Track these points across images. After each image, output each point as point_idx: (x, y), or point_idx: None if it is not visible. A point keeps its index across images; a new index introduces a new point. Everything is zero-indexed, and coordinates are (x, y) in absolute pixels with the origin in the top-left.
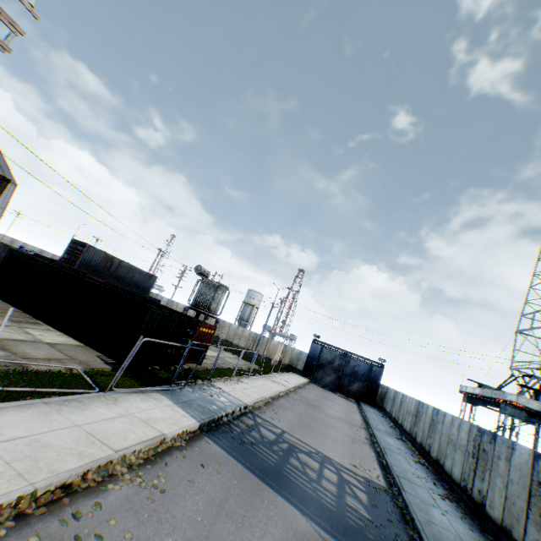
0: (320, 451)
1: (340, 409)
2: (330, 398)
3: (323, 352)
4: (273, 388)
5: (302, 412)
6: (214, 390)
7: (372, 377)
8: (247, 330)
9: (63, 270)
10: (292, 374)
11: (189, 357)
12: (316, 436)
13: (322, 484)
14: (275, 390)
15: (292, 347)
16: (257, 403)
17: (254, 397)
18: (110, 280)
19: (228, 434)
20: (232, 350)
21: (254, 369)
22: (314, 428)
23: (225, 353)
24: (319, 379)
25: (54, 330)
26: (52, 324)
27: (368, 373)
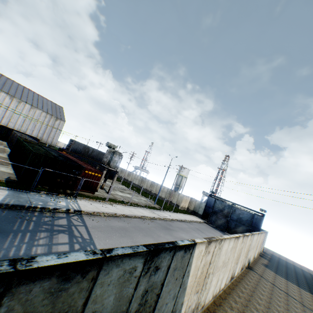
0: (92, 240)
1: (199, 236)
2: (205, 231)
3: (216, 203)
4: (140, 213)
5: (139, 226)
6: (68, 200)
7: (253, 223)
8: (166, 187)
9: (23, 142)
10: (191, 216)
11: (80, 188)
12: (115, 235)
13: (32, 247)
14: (139, 214)
15: (195, 199)
16: (99, 213)
17: (101, 210)
18: (88, 158)
19: (18, 213)
20: (154, 198)
21: (151, 206)
22: (126, 233)
23: (140, 197)
24: (213, 221)
25: (9, 168)
26: (14, 166)
27: (251, 219)
